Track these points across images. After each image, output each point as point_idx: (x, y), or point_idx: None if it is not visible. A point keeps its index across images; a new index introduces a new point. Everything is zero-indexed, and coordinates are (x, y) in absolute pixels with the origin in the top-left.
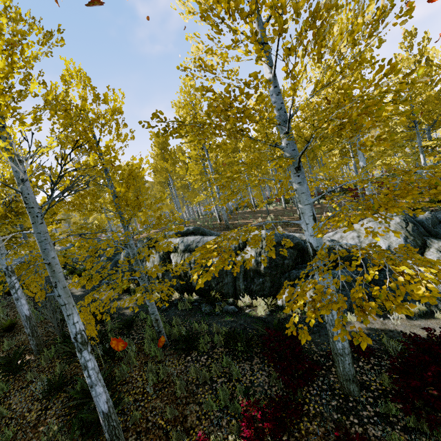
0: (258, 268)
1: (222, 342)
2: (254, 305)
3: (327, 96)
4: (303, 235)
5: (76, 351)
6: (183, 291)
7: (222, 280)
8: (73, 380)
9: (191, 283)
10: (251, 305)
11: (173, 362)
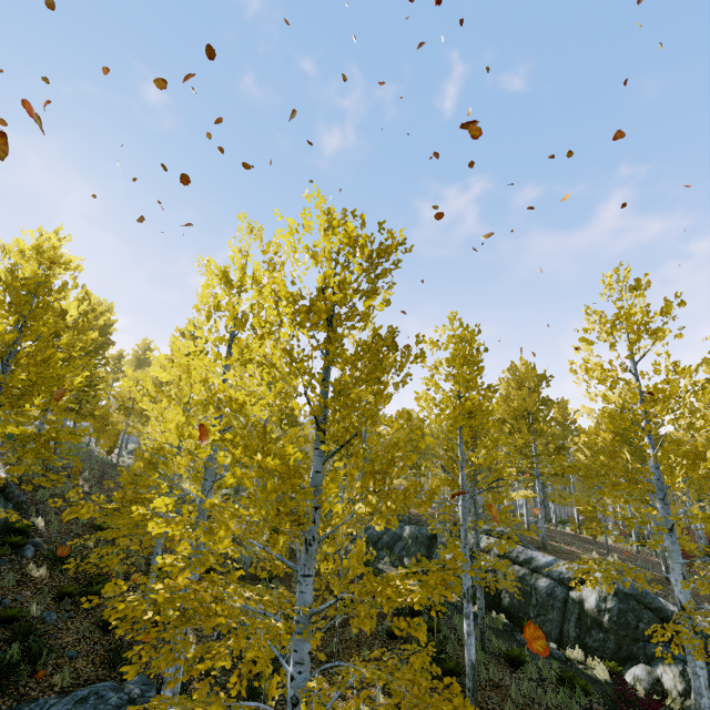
0: (600, 617)
1: (554, 679)
2: (588, 665)
3: (705, 475)
4: (670, 603)
5: (465, 601)
6: (487, 606)
7: (546, 613)
8: (402, 637)
9: (501, 600)
10: (583, 663)
11: (498, 670)
